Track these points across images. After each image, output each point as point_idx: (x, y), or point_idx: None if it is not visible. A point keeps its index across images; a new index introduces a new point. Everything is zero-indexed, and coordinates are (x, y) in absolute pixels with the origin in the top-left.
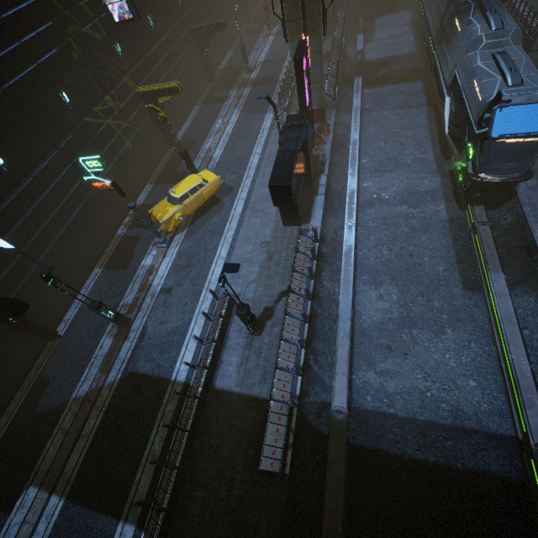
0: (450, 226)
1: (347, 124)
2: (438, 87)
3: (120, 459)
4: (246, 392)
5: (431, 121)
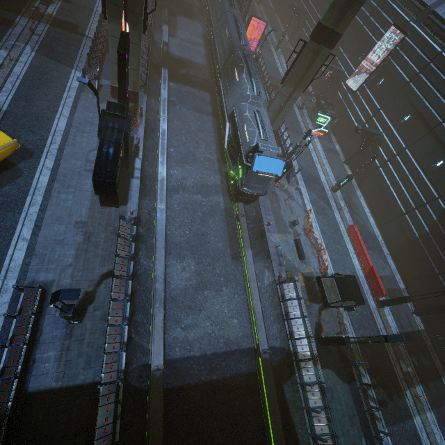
0: (225, 214)
1: (156, 111)
2: (221, 109)
3: None
4: (69, 383)
5: (215, 129)
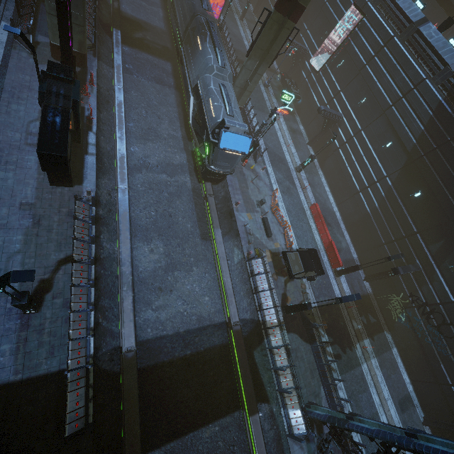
0: (193, 194)
1: (110, 79)
2: (184, 81)
3: None
4: (31, 375)
5: (179, 104)
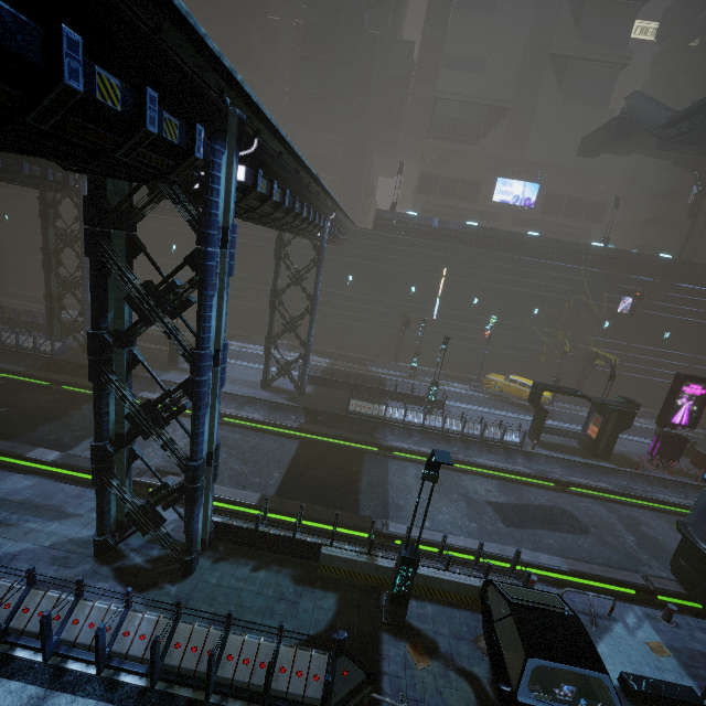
0: (630, 570)
1: None
2: None
3: (344, 377)
4: None
5: None
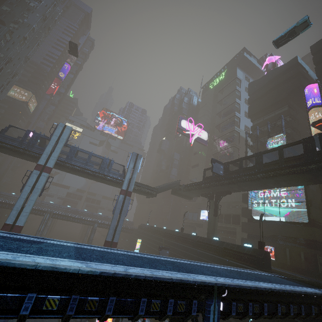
0: None
1: None
2: None
3: None
4: None
5: None
